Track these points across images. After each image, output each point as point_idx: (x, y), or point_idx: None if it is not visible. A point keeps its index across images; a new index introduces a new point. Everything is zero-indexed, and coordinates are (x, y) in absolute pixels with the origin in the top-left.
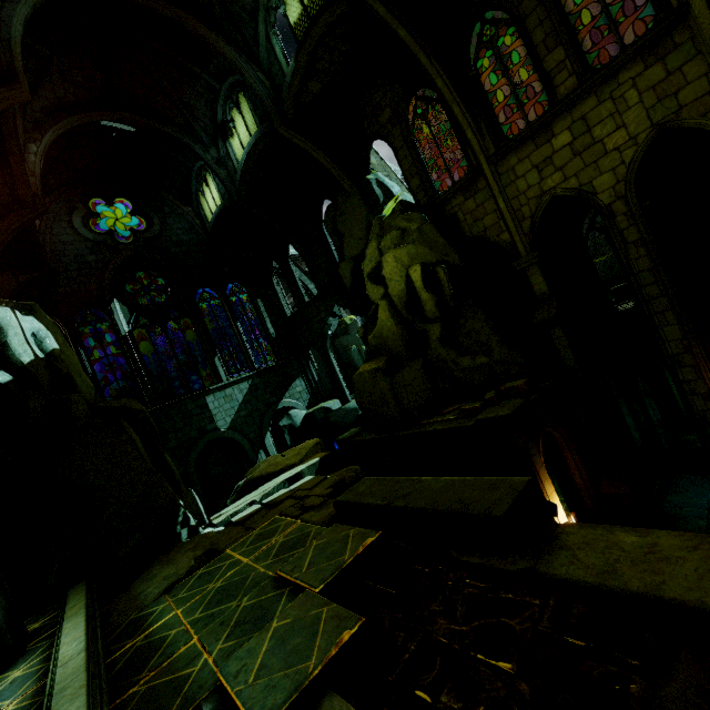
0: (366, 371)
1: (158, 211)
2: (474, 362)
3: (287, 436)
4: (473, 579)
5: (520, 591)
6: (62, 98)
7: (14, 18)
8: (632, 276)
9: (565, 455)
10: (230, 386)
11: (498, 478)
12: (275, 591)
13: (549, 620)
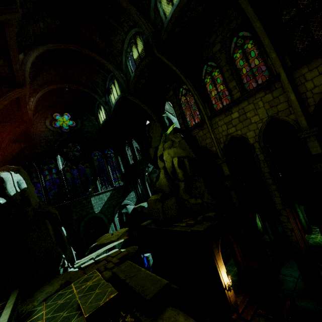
0: (152, 199)
1: (80, 118)
2: (196, 201)
3: (124, 217)
4: None
5: None
6: (46, 80)
7: (28, 62)
8: (262, 174)
9: (234, 246)
10: (102, 193)
11: (160, 278)
12: (75, 312)
13: None
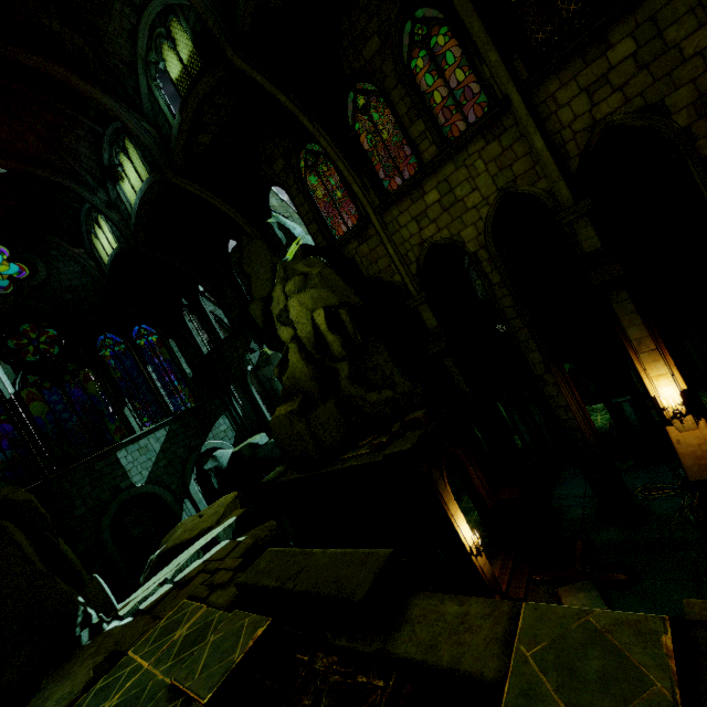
0: (282, 414)
1: (42, 255)
2: (380, 396)
3: (214, 479)
4: (339, 664)
5: (372, 674)
6: None
7: None
8: (501, 312)
9: (468, 469)
10: (144, 437)
11: (369, 551)
12: (168, 705)
13: (386, 704)
